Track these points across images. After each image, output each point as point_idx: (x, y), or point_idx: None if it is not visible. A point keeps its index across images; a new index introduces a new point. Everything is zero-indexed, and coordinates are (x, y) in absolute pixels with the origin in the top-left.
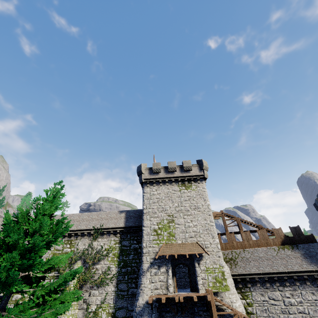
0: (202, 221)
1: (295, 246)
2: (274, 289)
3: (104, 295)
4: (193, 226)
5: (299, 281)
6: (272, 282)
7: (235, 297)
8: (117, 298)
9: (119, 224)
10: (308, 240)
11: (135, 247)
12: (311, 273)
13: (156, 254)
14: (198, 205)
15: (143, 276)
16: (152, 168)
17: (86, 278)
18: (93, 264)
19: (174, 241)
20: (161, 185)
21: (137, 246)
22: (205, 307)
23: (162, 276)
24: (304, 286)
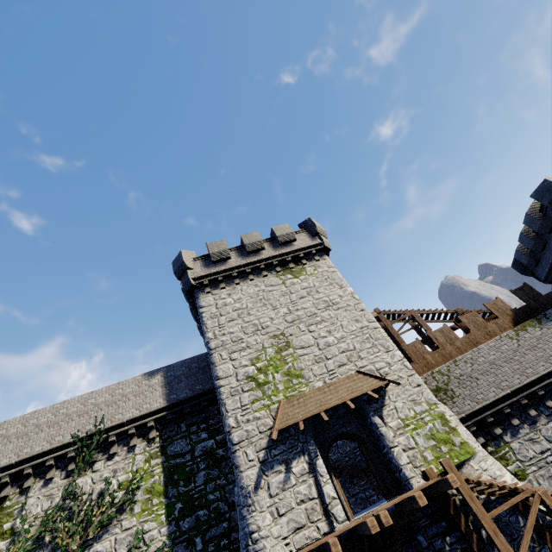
0: (353, 325)
1: (543, 317)
2: (548, 419)
3: None
4: (337, 341)
5: None
6: (537, 404)
7: (493, 464)
8: None
9: (152, 404)
10: None
11: (208, 447)
12: None
13: (270, 432)
14: (333, 299)
15: (249, 508)
16: (209, 253)
17: None
18: (85, 544)
19: (304, 386)
20: (238, 282)
21: (213, 443)
22: (444, 521)
23: (304, 485)
24: None
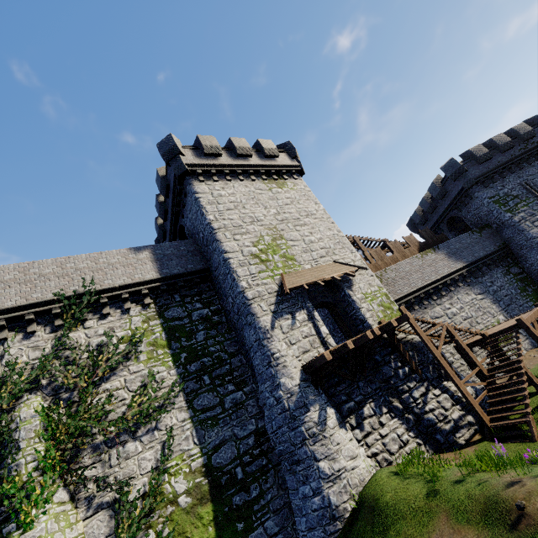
0: (327, 232)
1: (437, 248)
2: (432, 306)
3: (162, 442)
4: (317, 240)
5: (452, 287)
6: (428, 298)
7: None
8: (202, 431)
9: (144, 274)
10: (442, 241)
11: (204, 314)
12: (460, 271)
13: (277, 294)
14: (311, 211)
15: (269, 340)
16: (202, 144)
17: (82, 424)
18: (95, 382)
19: (298, 267)
20: (230, 179)
21: (208, 311)
22: (390, 348)
23: (306, 327)
24: (458, 290)
